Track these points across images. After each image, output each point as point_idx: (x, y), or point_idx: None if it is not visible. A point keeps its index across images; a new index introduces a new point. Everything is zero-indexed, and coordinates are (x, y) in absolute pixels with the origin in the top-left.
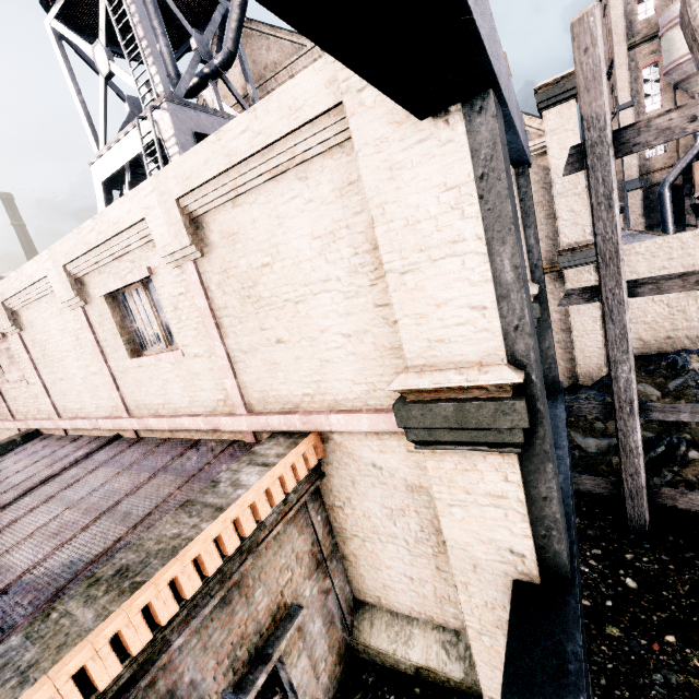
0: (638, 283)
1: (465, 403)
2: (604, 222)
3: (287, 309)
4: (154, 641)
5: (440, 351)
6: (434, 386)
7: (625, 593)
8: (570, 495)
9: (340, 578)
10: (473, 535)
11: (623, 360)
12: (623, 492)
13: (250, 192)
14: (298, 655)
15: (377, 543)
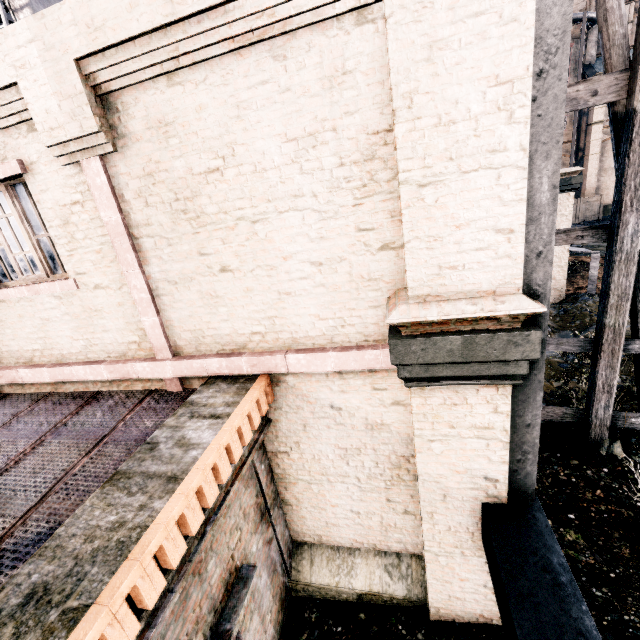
0: None
1: (476, 335)
2: None
3: (240, 230)
4: None
5: (451, 279)
6: (445, 317)
7: None
8: None
9: (280, 524)
10: (449, 467)
11: None
12: None
13: (198, 67)
14: (250, 618)
15: (325, 484)
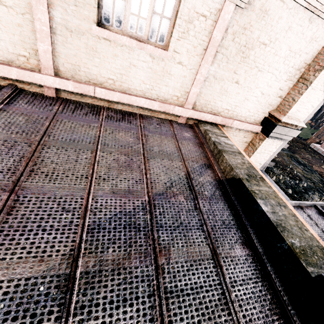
0: None
1: (292, 129)
2: None
3: (253, 71)
4: None
5: (296, 114)
6: (292, 123)
7: None
8: None
9: None
10: (255, 160)
11: None
12: None
13: (293, 2)
14: None
15: None
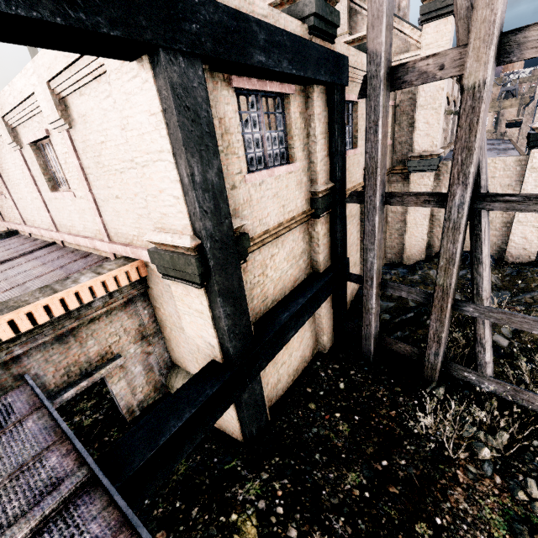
0: (391, 195)
1: (173, 255)
2: (371, 143)
3: (117, 176)
4: (2, 348)
5: (166, 221)
6: (159, 241)
7: (334, 390)
8: (281, 324)
9: (160, 348)
10: (195, 332)
11: (371, 249)
12: (362, 335)
13: (86, 86)
14: (119, 380)
15: (177, 332)
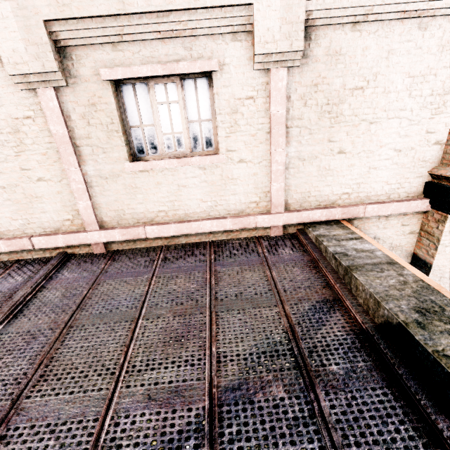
0: None
1: None
2: None
3: (361, 127)
4: None
5: None
6: None
7: None
8: None
9: None
10: (449, 260)
11: None
12: None
13: (375, 23)
14: None
15: None
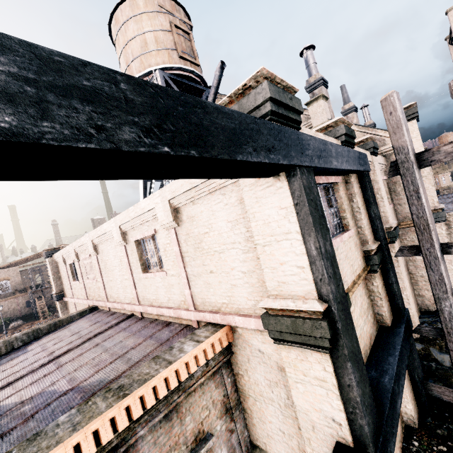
0: (449, 245)
1: (296, 319)
2: (416, 206)
3: (215, 256)
4: (129, 428)
5: (284, 288)
6: (279, 307)
7: None
8: (390, 391)
9: (241, 424)
10: (310, 404)
11: (444, 298)
12: None
13: (200, 198)
14: None
15: (263, 403)
